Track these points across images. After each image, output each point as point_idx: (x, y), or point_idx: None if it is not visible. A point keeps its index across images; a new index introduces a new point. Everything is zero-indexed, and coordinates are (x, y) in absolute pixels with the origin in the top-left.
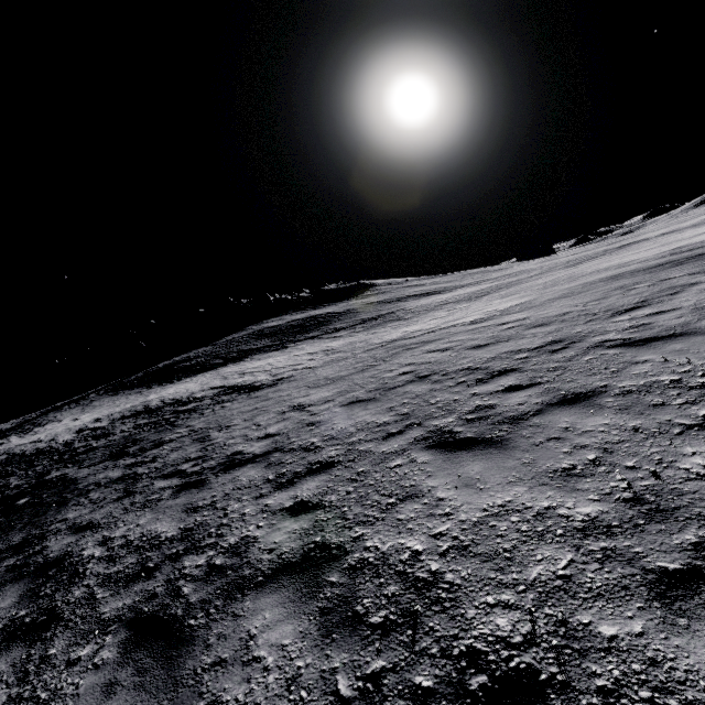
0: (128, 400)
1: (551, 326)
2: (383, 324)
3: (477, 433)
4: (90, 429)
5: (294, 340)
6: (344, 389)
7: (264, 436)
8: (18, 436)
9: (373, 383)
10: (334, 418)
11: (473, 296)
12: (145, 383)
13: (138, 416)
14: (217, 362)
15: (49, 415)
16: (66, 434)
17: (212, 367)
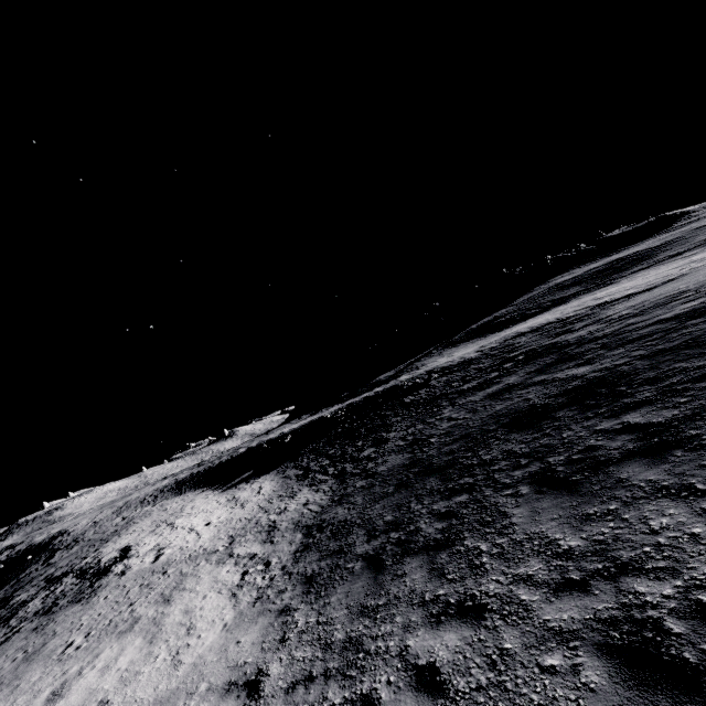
0: (480, 342)
1: None
2: None
3: None
4: (487, 348)
5: (616, 278)
6: None
7: None
8: (415, 371)
9: None
10: None
11: None
12: (475, 337)
13: (523, 335)
14: (535, 311)
15: (415, 364)
16: (469, 354)
17: (533, 315)
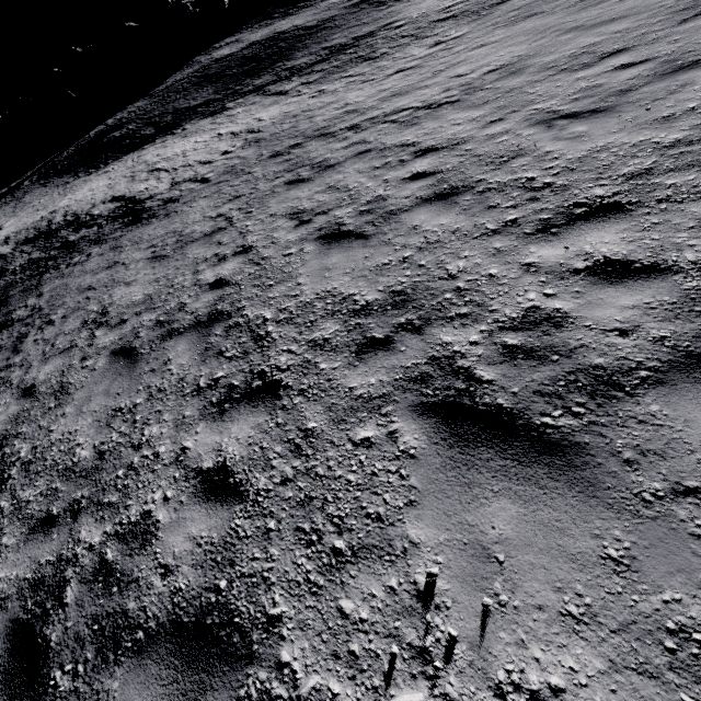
0: (49, 200)
1: (450, 212)
2: (345, 68)
3: (61, 641)
4: None
5: (238, 93)
6: (154, 292)
7: (27, 389)
8: None
9: (177, 297)
10: (77, 392)
11: (488, 2)
12: (74, 167)
13: (35, 243)
14: (148, 134)
15: None
16: None
17: (141, 142)
